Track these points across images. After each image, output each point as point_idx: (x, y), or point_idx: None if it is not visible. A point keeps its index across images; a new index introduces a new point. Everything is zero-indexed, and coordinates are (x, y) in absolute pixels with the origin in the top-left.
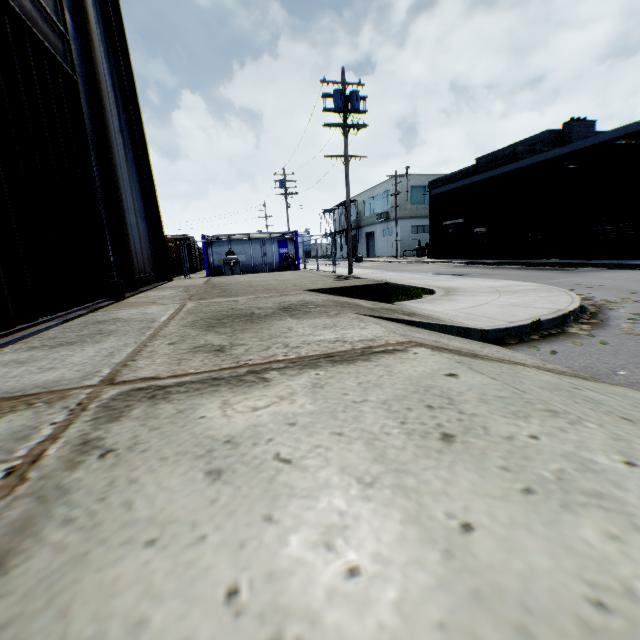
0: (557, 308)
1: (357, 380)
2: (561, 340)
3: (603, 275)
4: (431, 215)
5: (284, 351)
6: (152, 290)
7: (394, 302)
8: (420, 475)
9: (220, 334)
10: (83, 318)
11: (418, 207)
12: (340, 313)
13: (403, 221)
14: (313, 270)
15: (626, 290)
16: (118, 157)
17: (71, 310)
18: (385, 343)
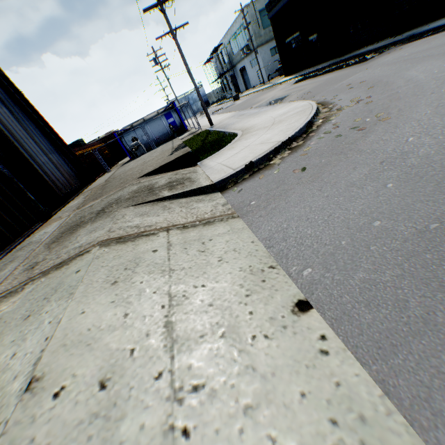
0: (280, 140)
1: (47, 283)
2: (258, 175)
3: (384, 60)
4: (276, 38)
5: (52, 263)
6: (75, 199)
7: (203, 160)
8: (1, 339)
9: (49, 250)
10: (20, 245)
11: (270, 30)
12: (115, 211)
13: (261, 49)
14: (196, 127)
15: (372, 84)
16: (10, 125)
17: (15, 242)
18: (92, 245)
